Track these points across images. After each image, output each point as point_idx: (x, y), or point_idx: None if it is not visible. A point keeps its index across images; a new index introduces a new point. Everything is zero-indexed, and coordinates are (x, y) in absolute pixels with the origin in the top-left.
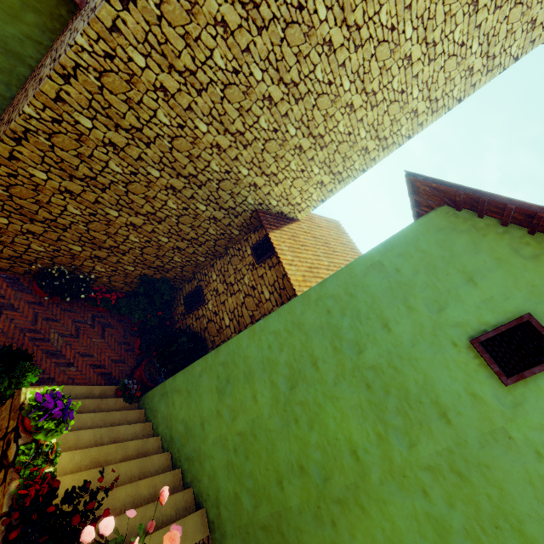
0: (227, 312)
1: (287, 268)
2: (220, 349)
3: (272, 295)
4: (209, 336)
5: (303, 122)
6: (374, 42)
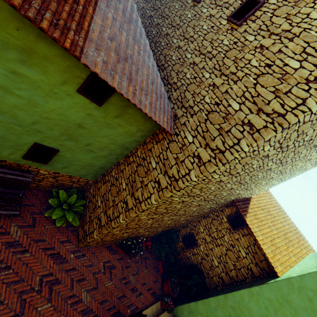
0: (215, 256)
1: (264, 248)
2: (227, 296)
3: (247, 255)
4: (204, 269)
5: (280, 170)
6: None
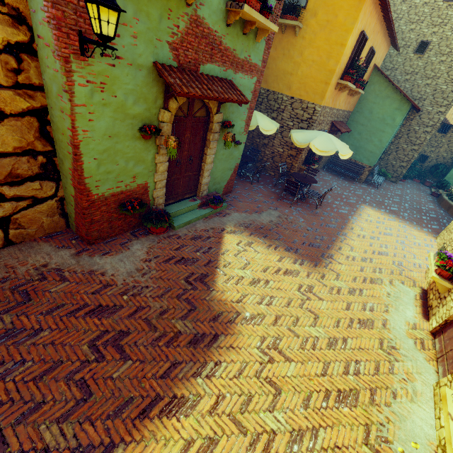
0: (443, 153)
1: None
2: None
3: None
4: (440, 162)
5: None
6: None
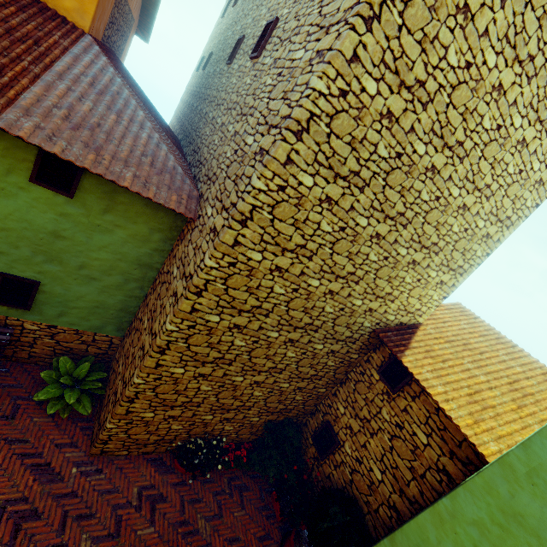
0: (373, 460)
1: (447, 408)
2: (396, 539)
3: (430, 438)
4: (359, 493)
5: (414, 240)
6: (479, 146)
